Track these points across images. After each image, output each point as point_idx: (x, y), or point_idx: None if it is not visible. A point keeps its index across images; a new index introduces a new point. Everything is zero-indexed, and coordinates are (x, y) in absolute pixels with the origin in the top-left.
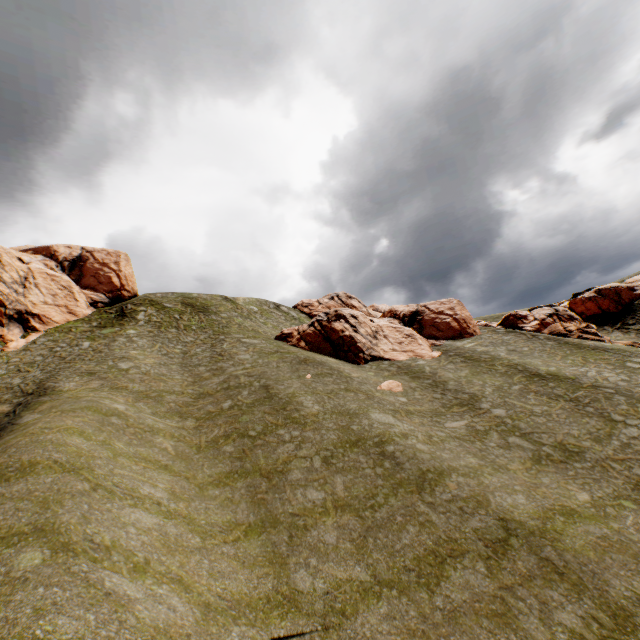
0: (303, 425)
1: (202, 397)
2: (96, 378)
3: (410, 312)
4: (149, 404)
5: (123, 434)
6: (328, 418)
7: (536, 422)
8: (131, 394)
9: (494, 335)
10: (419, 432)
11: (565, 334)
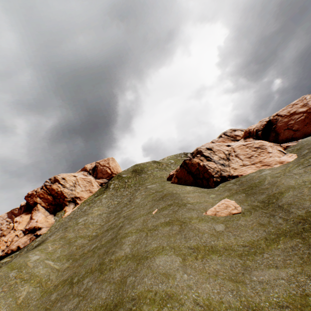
0: (100, 274)
1: (93, 238)
2: (64, 231)
3: (262, 126)
4: (63, 249)
5: (1, 287)
6: (122, 264)
7: None
8: (63, 241)
9: None
10: (193, 293)
11: None
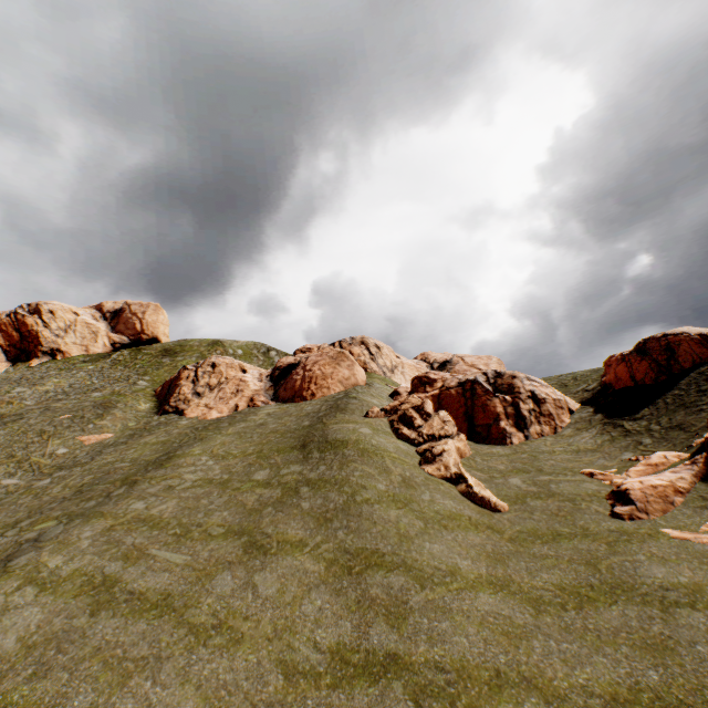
0: None
1: None
2: None
3: (287, 364)
4: None
5: None
6: None
7: (17, 501)
8: None
9: (316, 402)
10: None
11: (366, 413)
